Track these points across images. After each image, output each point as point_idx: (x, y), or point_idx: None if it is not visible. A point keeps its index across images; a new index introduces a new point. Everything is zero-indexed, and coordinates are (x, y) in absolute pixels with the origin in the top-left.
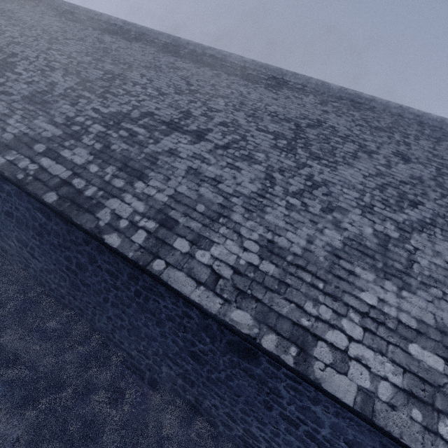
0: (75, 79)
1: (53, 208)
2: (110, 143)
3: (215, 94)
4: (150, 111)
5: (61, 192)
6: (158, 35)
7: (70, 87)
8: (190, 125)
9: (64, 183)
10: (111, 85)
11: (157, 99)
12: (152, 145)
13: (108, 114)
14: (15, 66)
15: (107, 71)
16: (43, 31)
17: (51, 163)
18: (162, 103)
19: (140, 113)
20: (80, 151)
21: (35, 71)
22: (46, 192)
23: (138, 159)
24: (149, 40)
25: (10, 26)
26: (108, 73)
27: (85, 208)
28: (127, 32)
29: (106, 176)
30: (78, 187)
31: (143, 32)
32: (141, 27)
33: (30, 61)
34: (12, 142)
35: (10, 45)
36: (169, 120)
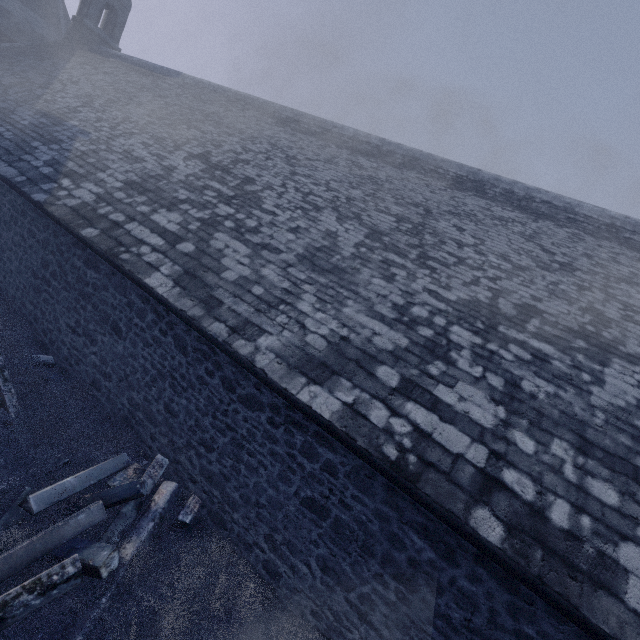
0: (360, 228)
1: (507, 562)
2: (514, 376)
3: (606, 274)
4: (528, 303)
5: (500, 508)
6: (442, 163)
7: (361, 243)
8: (626, 342)
9: (490, 481)
10: (424, 244)
11: (520, 278)
12: (598, 389)
13: (460, 304)
14: (259, 198)
15: (399, 217)
16: (271, 146)
17: (430, 418)
18: (534, 288)
19: (514, 307)
20: (469, 391)
21: (293, 210)
22: (468, 506)
23: (599, 426)
24: (428, 169)
25: (225, 136)
26: (404, 221)
27: (584, 573)
28: (389, 154)
29: (562, 466)
30: (525, 498)
31: (415, 157)
32: (410, 149)
33: (278, 193)
34: (329, 356)
35: (237, 164)
36: (577, 327)
